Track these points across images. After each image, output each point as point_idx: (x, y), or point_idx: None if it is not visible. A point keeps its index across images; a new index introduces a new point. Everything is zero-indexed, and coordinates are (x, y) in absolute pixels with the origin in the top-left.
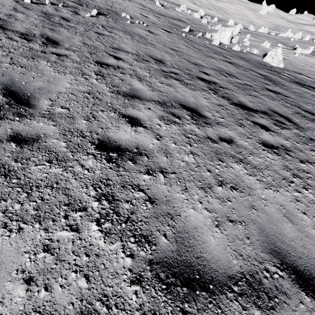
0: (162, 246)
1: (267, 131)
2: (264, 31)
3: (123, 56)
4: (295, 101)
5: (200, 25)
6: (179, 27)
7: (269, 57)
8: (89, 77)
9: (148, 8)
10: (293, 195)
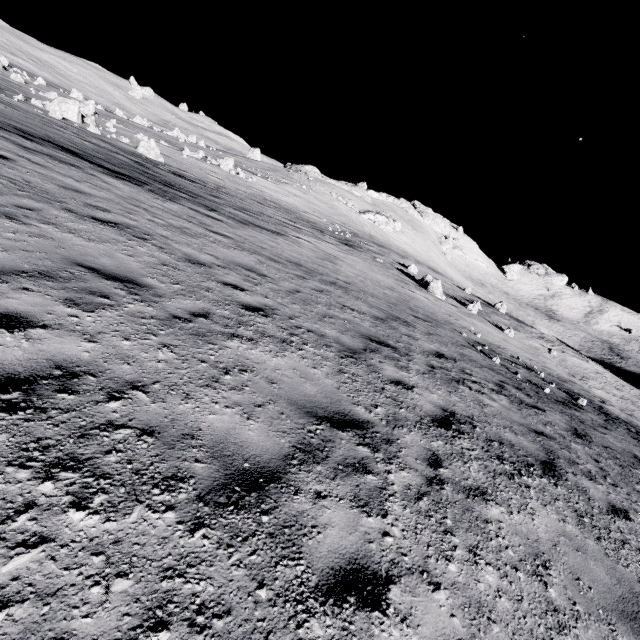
0: (56, 183)
1: (130, 182)
2: (143, 123)
3: None
4: (166, 181)
5: (11, 83)
6: None
7: (143, 148)
8: None
9: None
10: (142, 198)
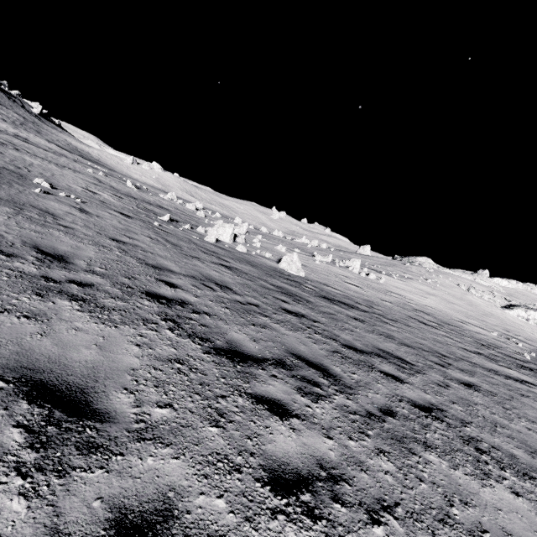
0: None
1: (286, 418)
2: (279, 235)
3: None
4: (327, 327)
5: (193, 217)
6: (155, 214)
7: (285, 263)
8: None
9: (109, 185)
10: None
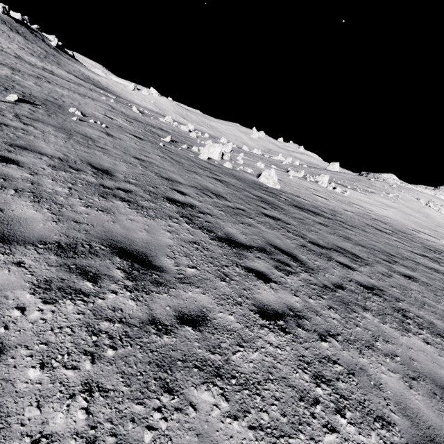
0: None
1: (267, 282)
2: (258, 153)
3: (26, 158)
4: (297, 229)
5: (187, 138)
6: (159, 136)
7: (264, 177)
8: None
9: (120, 111)
10: None
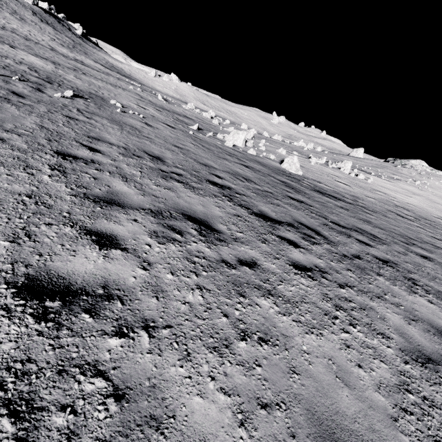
0: None
1: (297, 247)
2: (278, 139)
3: (103, 148)
4: (319, 211)
5: (211, 125)
6: (186, 124)
7: (286, 163)
8: (37, 172)
9: (148, 100)
10: (341, 337)
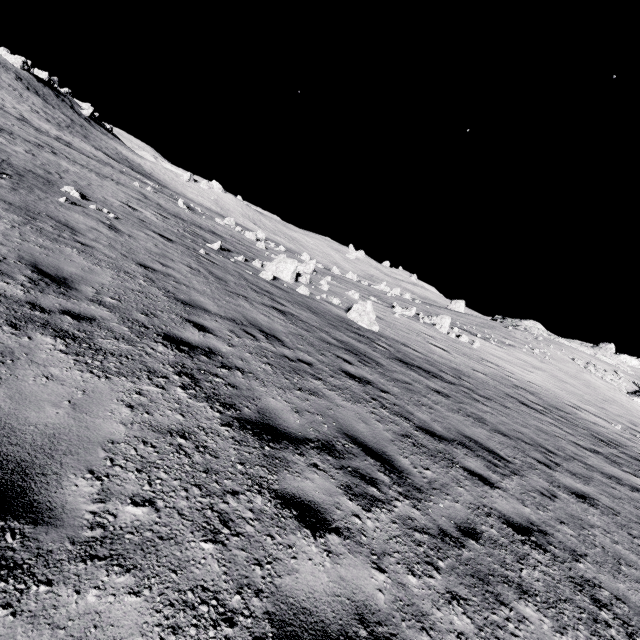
0: None
1: (321, 533)
2: (353, 278)
3: None
4: (398, 401)
5: (251, 248)
6: (204, 240)
7: (355, 312)
8: None
9: (155, 203)
10: None
